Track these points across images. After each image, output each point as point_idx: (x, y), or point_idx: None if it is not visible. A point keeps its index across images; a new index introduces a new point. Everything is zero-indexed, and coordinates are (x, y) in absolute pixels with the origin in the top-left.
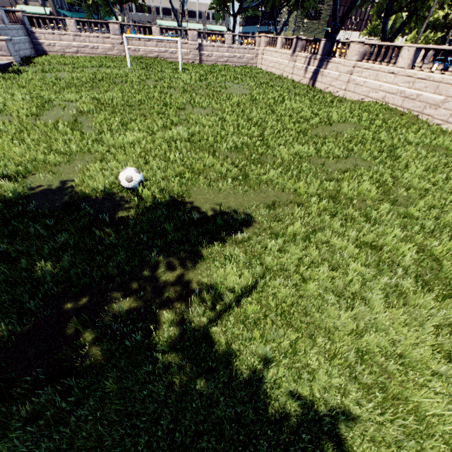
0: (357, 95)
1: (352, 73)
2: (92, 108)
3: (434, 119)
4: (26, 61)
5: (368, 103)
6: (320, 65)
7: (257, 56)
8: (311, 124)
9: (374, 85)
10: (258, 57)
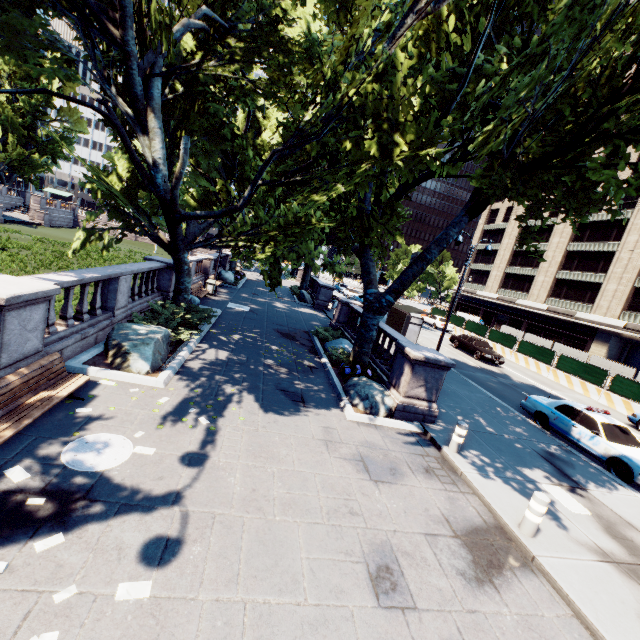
0: None
1: None
2: (36, 239)
3: None
4: (57, 226)
5: None
6: None
7: None
8: None
9: None
10: None
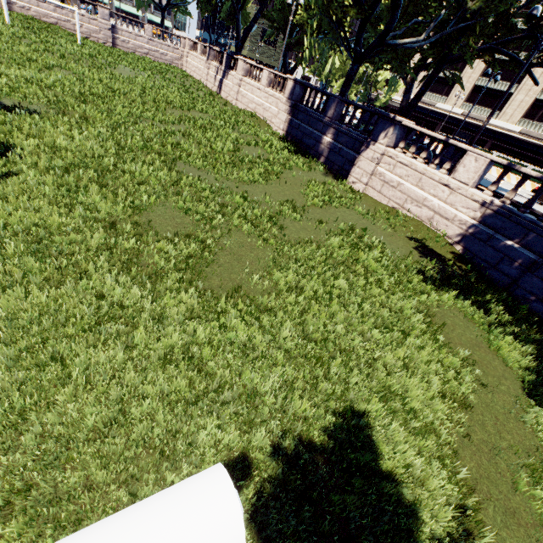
0: (243, 105)
1: (241, 86)
2: None
3: (275, 126)
4: None
5: (244, 111)
6: (224, 75)
7: (183, 57)
8: (172, 107)
9: (251, 97)
10: (183, 59)
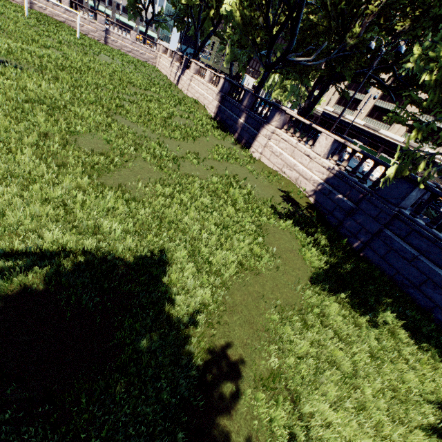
0: (191, 94)
1: (191, 80)
2: None
3: (209, 110)
4: None
5: (190, 98)
6: (182, 73)
7: (157, 58)
8: (132, 85)
9: (197, 89)
10: (157, 59)
